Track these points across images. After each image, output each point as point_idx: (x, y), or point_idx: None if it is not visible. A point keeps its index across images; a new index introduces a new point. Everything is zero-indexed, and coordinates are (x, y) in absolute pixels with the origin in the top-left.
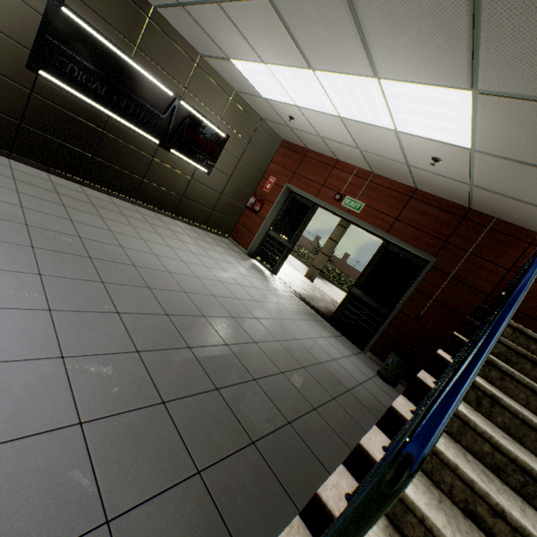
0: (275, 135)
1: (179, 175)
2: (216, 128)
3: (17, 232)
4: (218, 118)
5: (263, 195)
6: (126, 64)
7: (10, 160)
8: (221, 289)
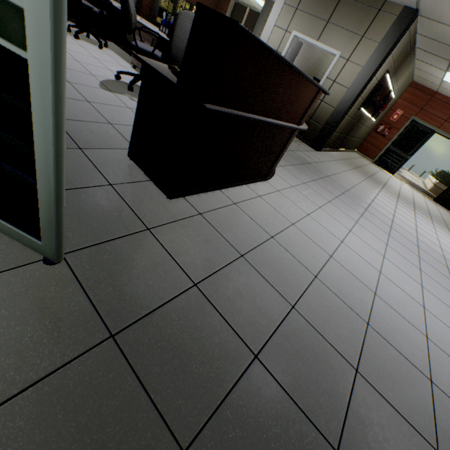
0: (411, 80)
1: (363, 128)
2: (393, 95)
3: (405, 203)
4: (396, 88)
5: (389, 123)
6: (387, 85)
7: (329, 153)
8: (420, 201)
